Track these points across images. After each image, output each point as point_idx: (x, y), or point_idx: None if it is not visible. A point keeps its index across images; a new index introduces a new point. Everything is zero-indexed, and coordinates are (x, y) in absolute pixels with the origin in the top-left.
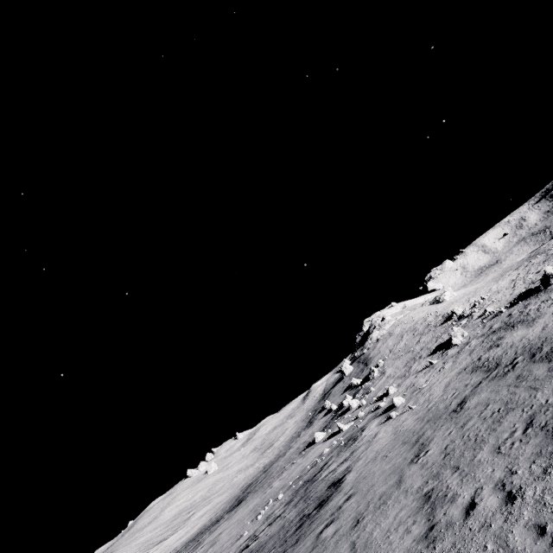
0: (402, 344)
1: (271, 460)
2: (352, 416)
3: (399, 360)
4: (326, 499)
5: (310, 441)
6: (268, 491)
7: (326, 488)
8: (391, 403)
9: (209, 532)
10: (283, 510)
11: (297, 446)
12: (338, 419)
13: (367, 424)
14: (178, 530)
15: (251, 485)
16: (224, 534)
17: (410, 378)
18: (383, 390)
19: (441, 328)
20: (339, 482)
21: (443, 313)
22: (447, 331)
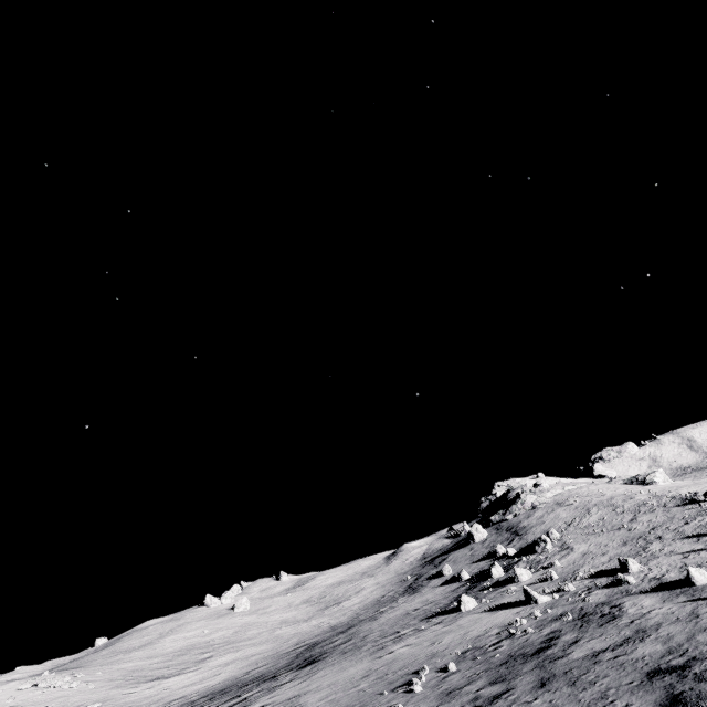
0: (592, 518)
1: (343, 621)
2: (546, 587)
3: (600, 537)
4: (688, 695)
5: (435, 608)
6: (387, 655)
7: (640, 674)
8: (658, 580)
9: (261, 689)
10: (499, 689)
11: (401, 612)
12: (489, 590)
13: (618, 600)
14: (186, 672)
15: (318, 644)
16: (312, 698)
17: (667, 557)
18: (593, 567)
19: (683, 509)
20: (688, 670)
21: (670, 494)
22: (706, 513)
